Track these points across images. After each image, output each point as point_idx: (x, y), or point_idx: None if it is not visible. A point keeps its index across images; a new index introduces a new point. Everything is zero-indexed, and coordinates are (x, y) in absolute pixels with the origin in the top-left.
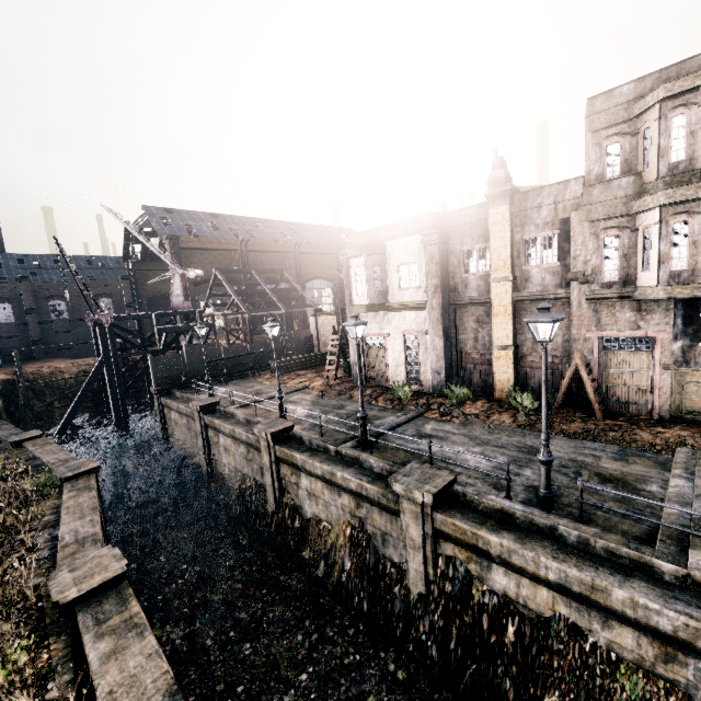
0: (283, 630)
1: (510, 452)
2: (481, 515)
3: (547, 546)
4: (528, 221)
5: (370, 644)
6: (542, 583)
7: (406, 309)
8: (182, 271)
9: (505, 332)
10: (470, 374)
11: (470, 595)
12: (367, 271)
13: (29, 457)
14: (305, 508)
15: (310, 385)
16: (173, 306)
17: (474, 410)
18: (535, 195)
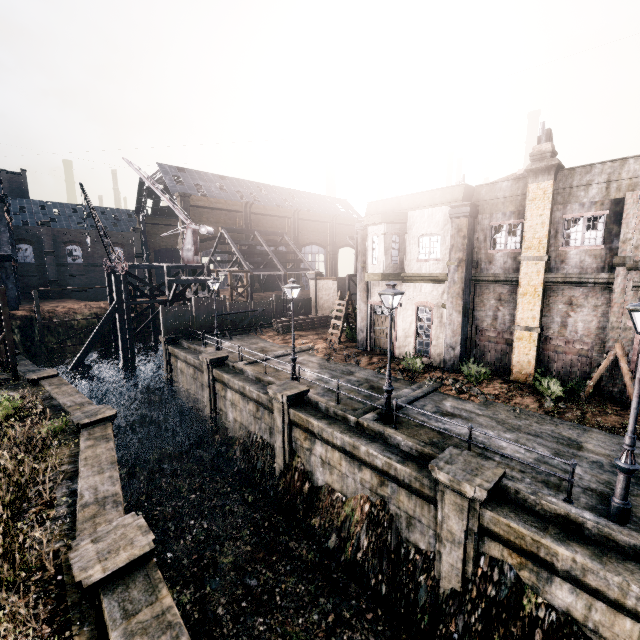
0: (297, 606)
1: (549, 443)
2: (538, 518)
3: (633, 570)
4: (572, 199)
5: (392, 635)
6: (624, 611)
7: (423, 281)
8: (194, 226)
9: (531, 313)
10: (484, 351)
11: (520, 605)
12: (386, 239)
13: (45, 396)
14: (316, 475)
15: (314, 346)
16: (183, 259)
17: (493, 390)
18: (583, 172)
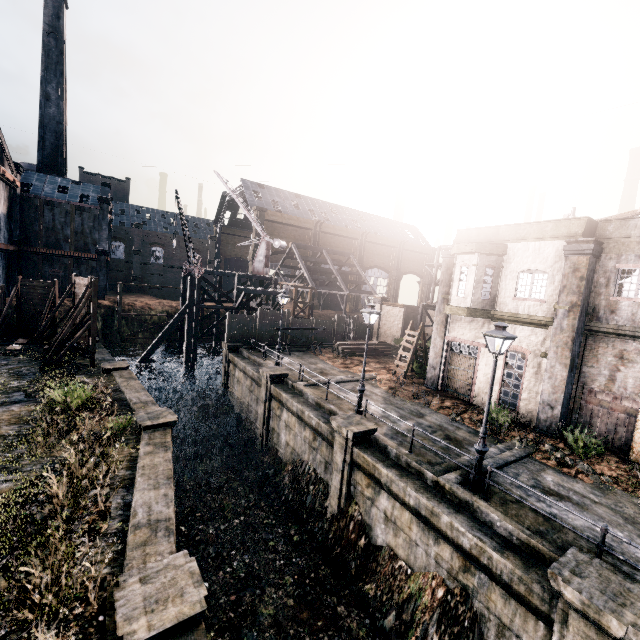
0: None
1: None
2: None
3: None
4: None
5: None
6: None
7: (519, 322)
8: (269, 239)
9: None
10: (591, 416)
11: None
12: (477, 271)
13: (114, 388)
14: (375, 531)
15: (376, 376)
16: (254, 269)
17: (608, 470)
18: None
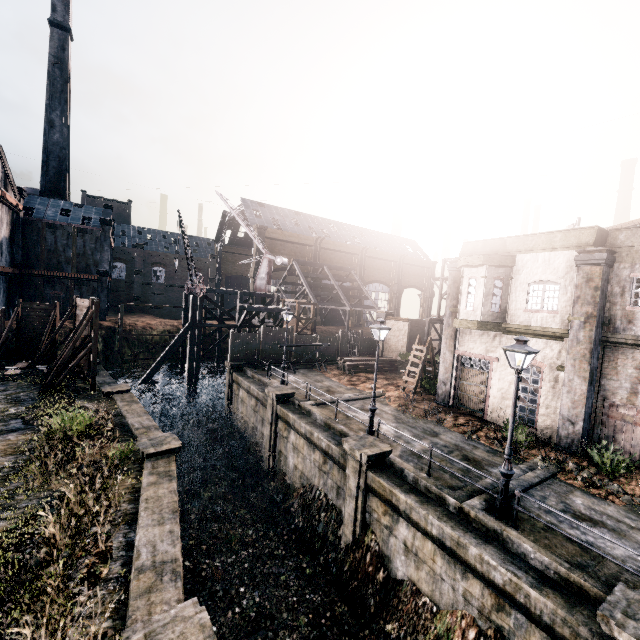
0: None
1: None
2: None
3: None
4: None
5: None
6: None
7: (532, 335)
8: (271, 256)
9: None
10: (614, 432)
11: None
12: (486, 283)
13: (116, 412)
14: (395, 563)
15: (385, 393)
16: (256, 287)
17: (639, 490)
18: None
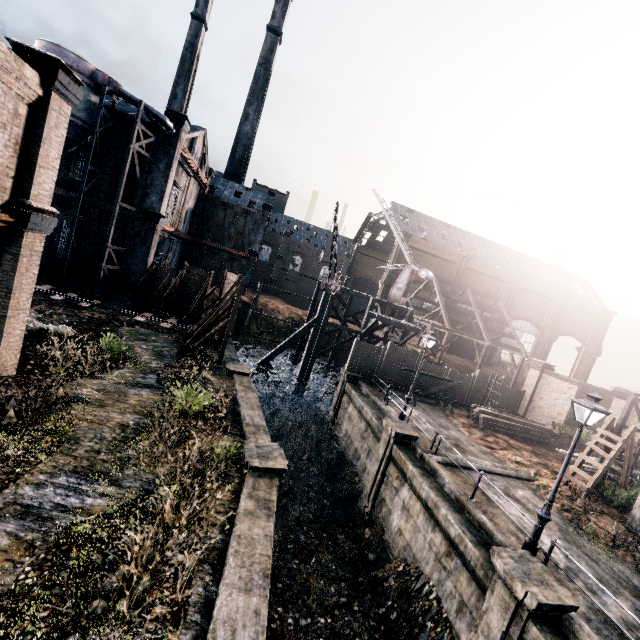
0: None
1: None
2: None
3: None
4: None
5: None
6: None
7: None
8: (415, 267)
9: None
10: None
11: None
12: None
13: (232, 395)
14: None
15: (537, 478)
16: (390, 296)
17: None
18: None
